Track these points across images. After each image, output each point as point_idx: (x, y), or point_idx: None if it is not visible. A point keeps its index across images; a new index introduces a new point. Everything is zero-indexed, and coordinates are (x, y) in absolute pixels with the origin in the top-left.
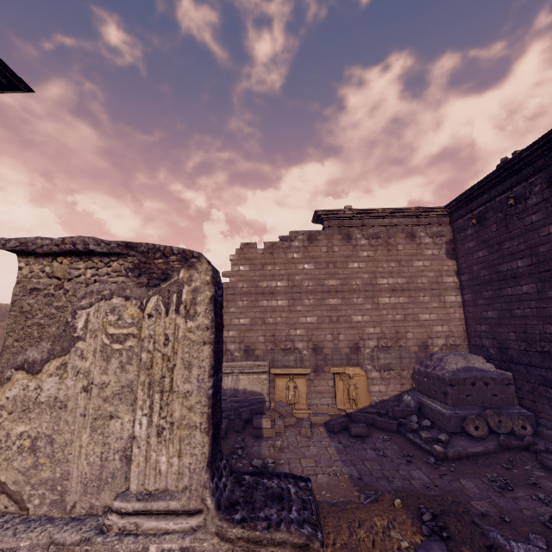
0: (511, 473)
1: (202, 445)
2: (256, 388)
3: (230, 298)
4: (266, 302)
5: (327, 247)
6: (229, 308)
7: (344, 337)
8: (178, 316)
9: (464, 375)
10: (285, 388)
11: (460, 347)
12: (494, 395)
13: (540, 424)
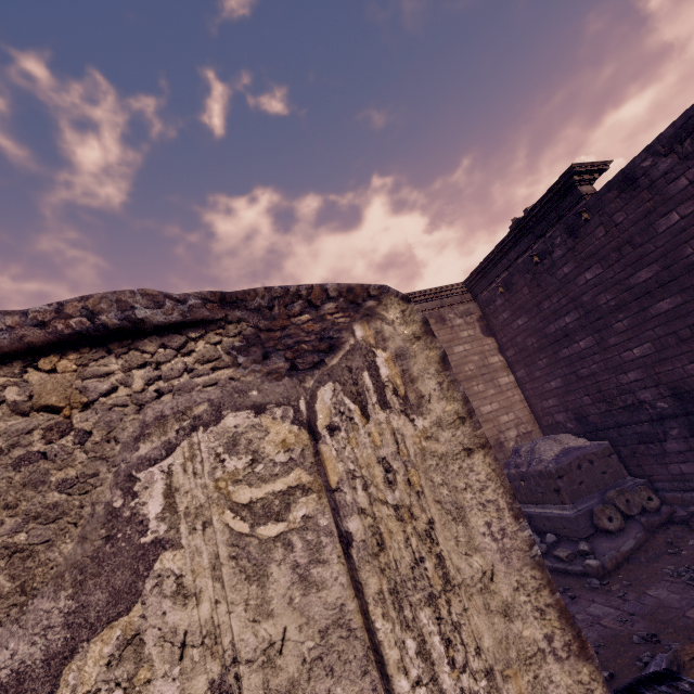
0: (685, 557)
1: (579, 693)
2: None
3: None
4: None
5: None
6: None
7: None
8: (389, 413)
9: (567, 460)
10: None
11: (533, 433)
12: (603, 473)
13: (657, 490)
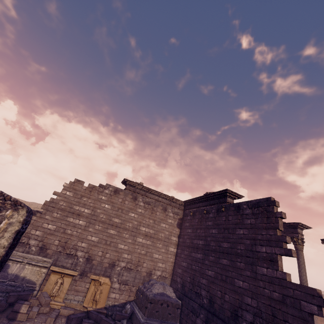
0: None
1: None
2: (34, 278)
3: (50, 209)
4: (73, 219)
5: (122, 200)
6: (46, 215)
7: (109, 256)
8: None
9: (159, 298)
10: (55, 283)
11: (167, 278)
12: (170, 314)
13: None
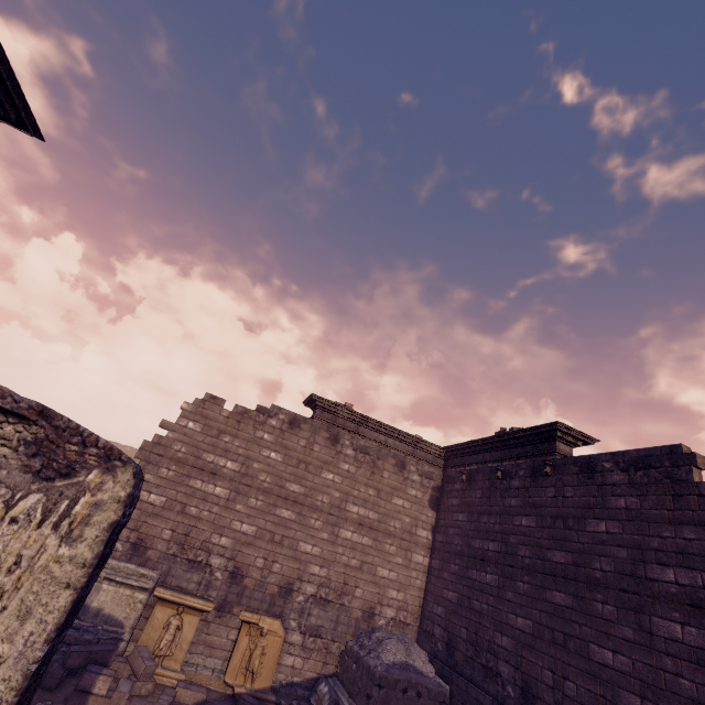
0: None
1: None
2: (119, 612)
3: (154, 460)
4: (201, 483)
5: (307, 442)
6: (145, 473)
7: (279, 569)
8: (53, 533)
9: (398, 675)
10: (164, 626)
11: (409, 627)
12: None
13: None
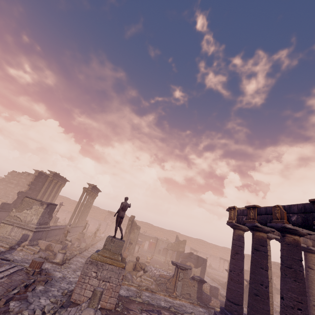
0: None
1: None
2: None
3: (2, 181)
4: (10, 184)
5: (31, 177)
6: (1, 183)
7: None
8: None
9: None
10: None
11: None
12: None
13: None
